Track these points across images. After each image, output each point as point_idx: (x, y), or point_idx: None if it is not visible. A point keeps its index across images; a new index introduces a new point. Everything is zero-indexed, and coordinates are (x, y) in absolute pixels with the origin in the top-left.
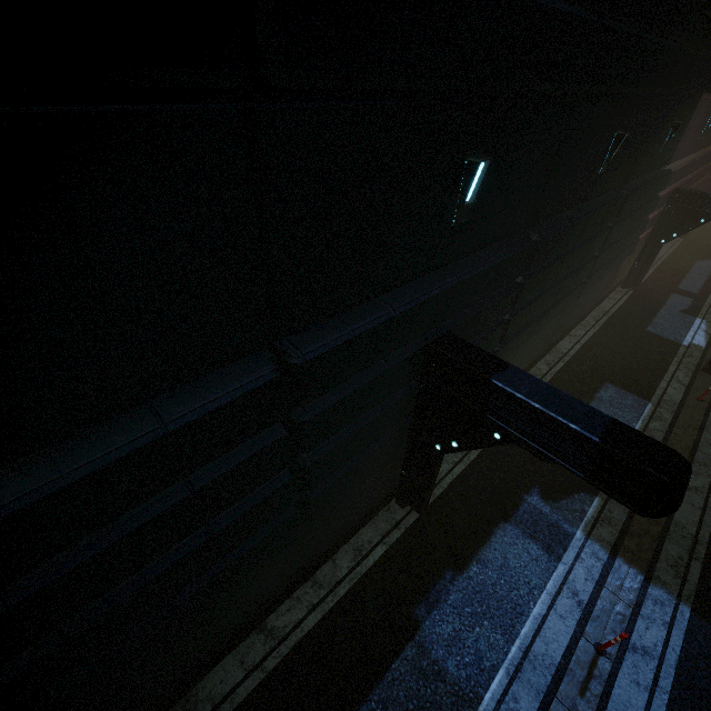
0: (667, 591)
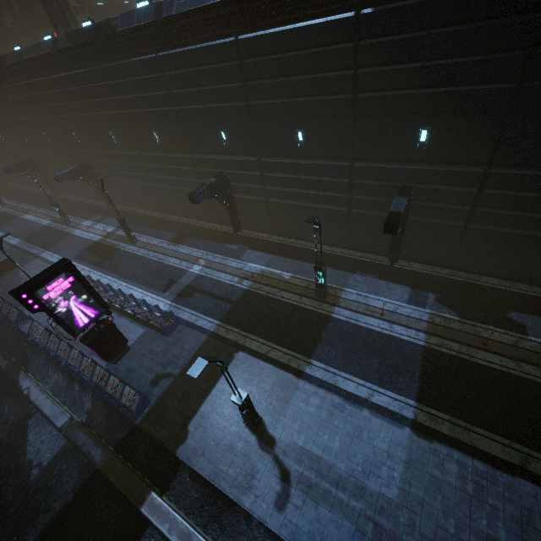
0: (425, 338)
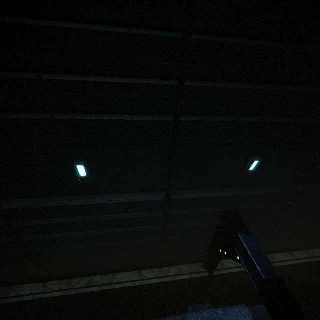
0: None
